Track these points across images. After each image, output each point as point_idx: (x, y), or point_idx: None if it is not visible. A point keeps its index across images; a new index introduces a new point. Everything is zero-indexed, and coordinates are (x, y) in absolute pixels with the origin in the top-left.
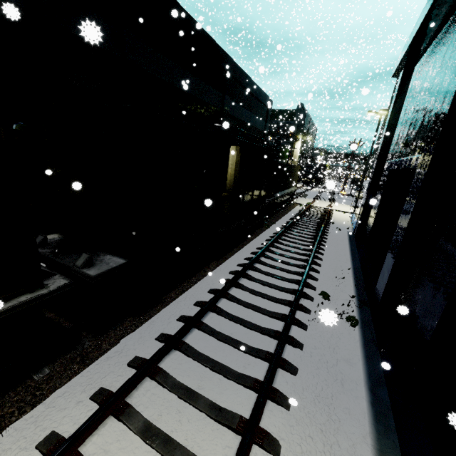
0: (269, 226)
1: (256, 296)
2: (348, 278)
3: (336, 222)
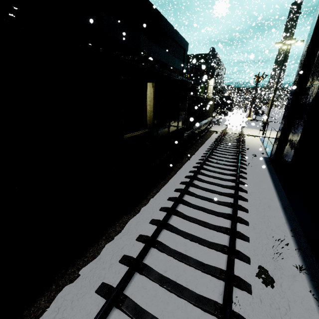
0: (189, 157)
1: (167, 292)
2: (283, 227)
3: (250, 147)
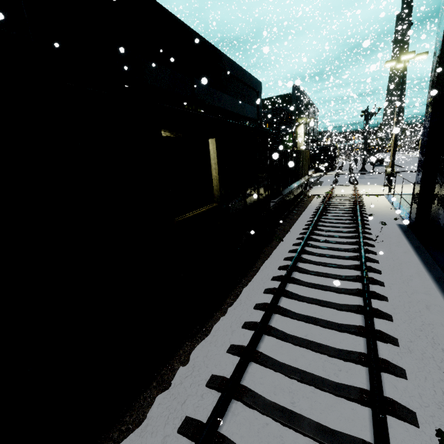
0: (282, 237)
1: None
2: None
3: (374, 212)
